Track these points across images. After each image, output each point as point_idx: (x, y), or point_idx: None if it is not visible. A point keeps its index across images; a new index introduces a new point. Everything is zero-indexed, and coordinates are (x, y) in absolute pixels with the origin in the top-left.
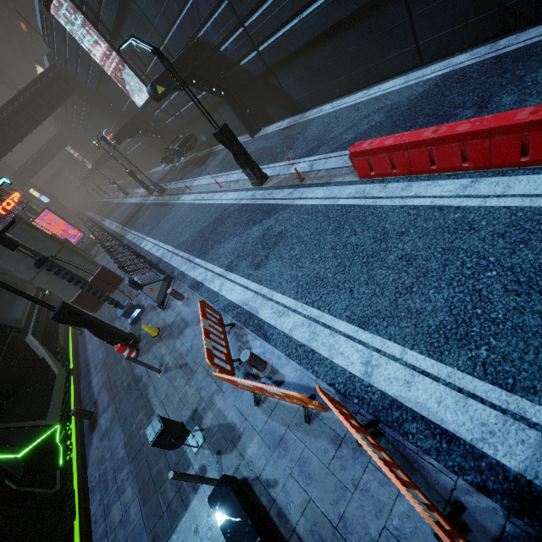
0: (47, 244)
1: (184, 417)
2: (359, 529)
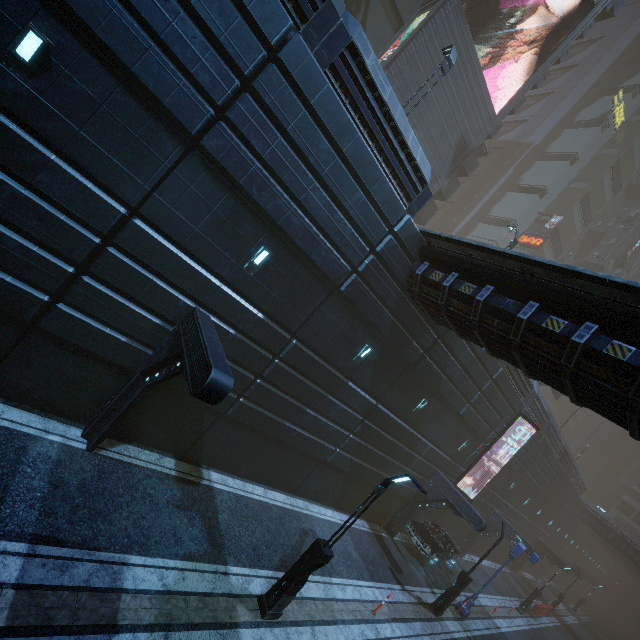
0: None
1: None
2: None
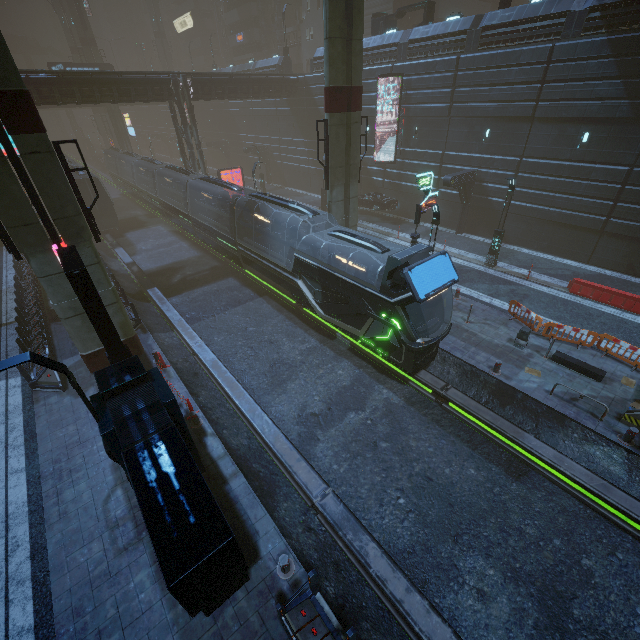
0: (354, 217)
1: (504, 339)
2: (608, 369)
